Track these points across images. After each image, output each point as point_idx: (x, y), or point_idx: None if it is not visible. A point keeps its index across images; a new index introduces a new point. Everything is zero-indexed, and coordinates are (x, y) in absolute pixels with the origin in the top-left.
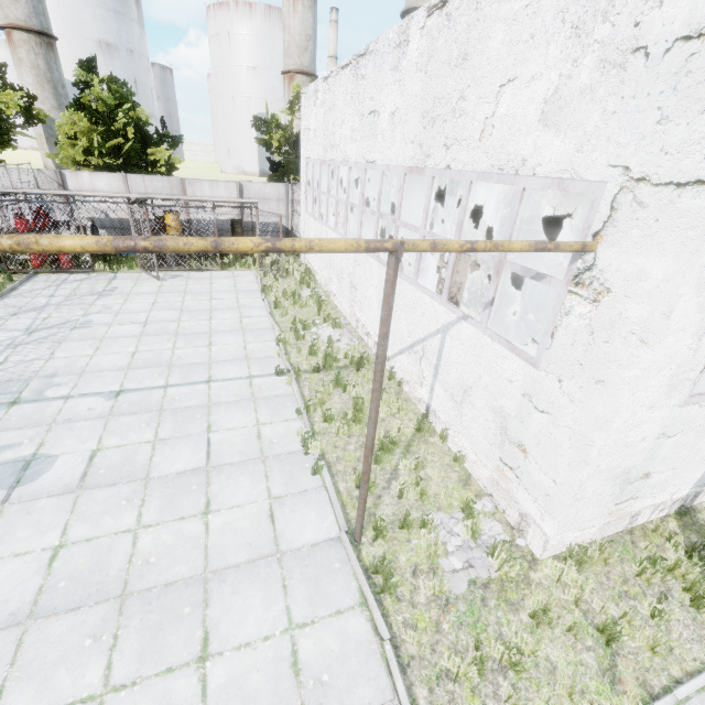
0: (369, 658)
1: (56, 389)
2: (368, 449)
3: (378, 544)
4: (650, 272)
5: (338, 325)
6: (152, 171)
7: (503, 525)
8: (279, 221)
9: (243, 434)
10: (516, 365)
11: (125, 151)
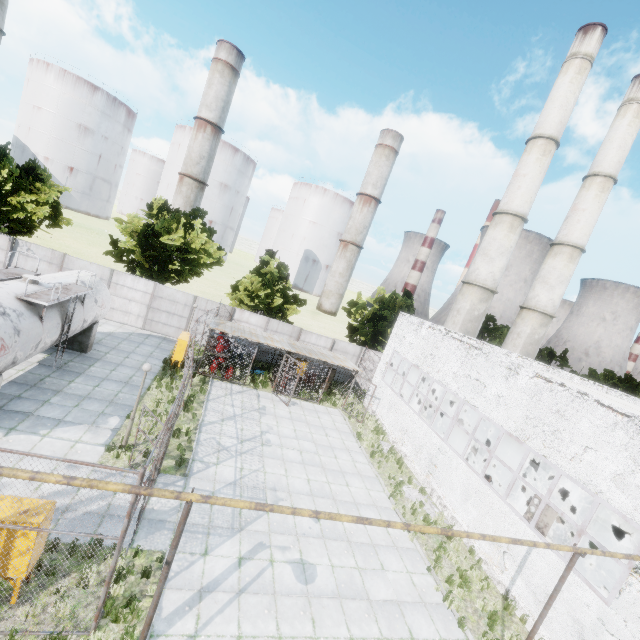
0: None
1: (283, 503)
2: (534, 633)
3: None
4: None
5: (423, 491)
6: (284, 318)
7: None
8: (348, 368)
9: (404, 578)
10: (592, 597)
11: (273, 303)
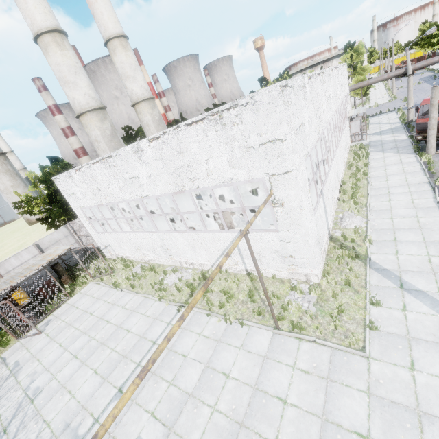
0: (317, 348)
1: (82, 426)
2: (266, 293)
3: (284, 323)
4: (291, 194)
5: (176, 270)
6: None
7: (304, 283)
8: (74, 247)
9: (200, 343)
10: (271, 235)
11: None
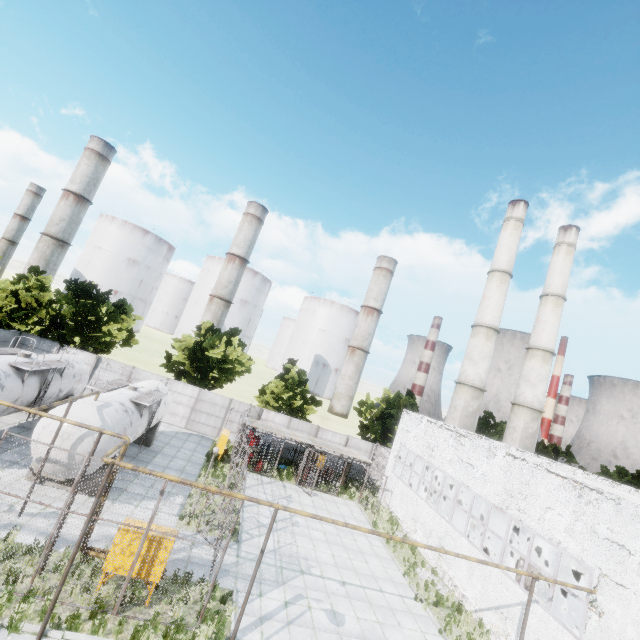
0: None
1: (314, 569)
2: None
3: None
4: (616, 611)
5: (435, 572)
6: (303, 417)
7: None
8: (362, 464)
9: (418, 635)
10: (569, 637)
11: (294, 404)
